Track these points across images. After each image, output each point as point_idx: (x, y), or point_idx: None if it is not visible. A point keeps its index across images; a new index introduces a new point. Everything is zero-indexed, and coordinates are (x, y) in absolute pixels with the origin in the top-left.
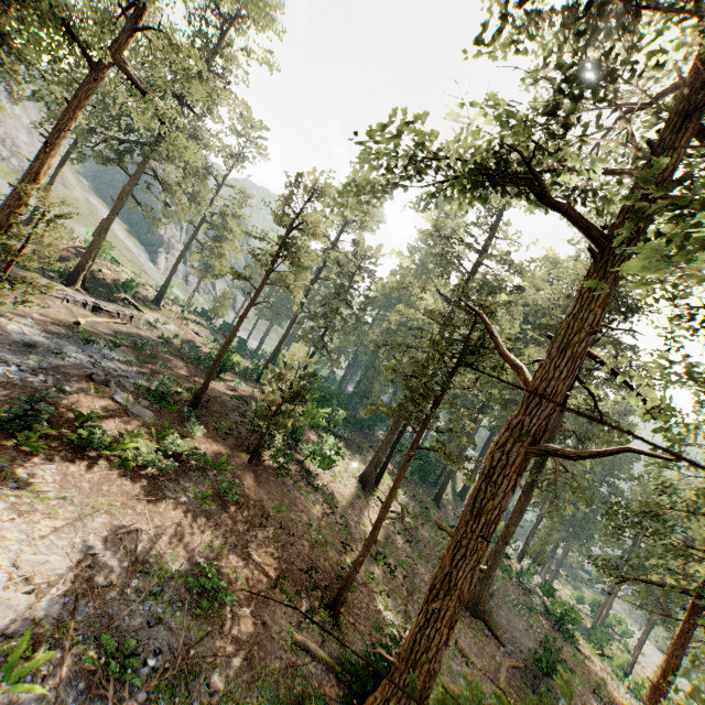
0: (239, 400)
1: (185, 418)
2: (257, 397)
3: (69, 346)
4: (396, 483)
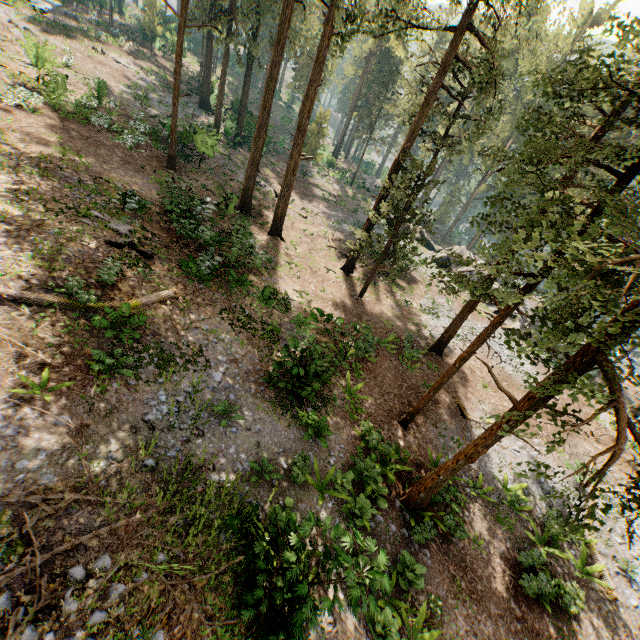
0: (124, 27)
1: (114, 34)
2: (130, 26)
3: None
4: (203, 41)
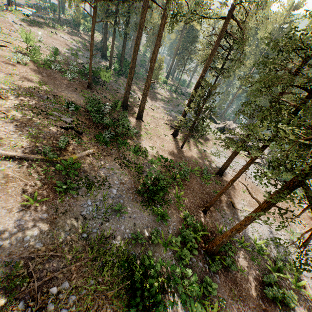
0: (65, 20)
1: (60, 24)
2: (68, 19)
3: (24, 10)
4: (103, 25)
